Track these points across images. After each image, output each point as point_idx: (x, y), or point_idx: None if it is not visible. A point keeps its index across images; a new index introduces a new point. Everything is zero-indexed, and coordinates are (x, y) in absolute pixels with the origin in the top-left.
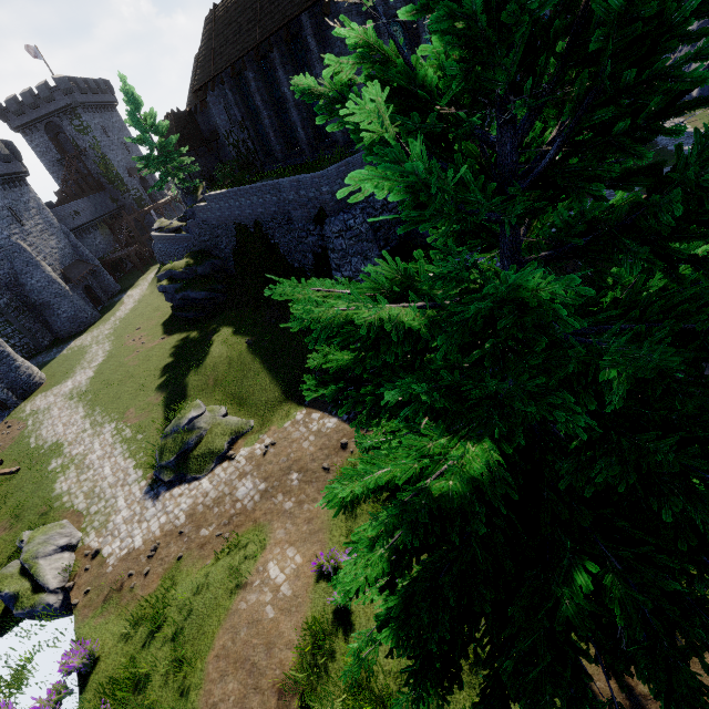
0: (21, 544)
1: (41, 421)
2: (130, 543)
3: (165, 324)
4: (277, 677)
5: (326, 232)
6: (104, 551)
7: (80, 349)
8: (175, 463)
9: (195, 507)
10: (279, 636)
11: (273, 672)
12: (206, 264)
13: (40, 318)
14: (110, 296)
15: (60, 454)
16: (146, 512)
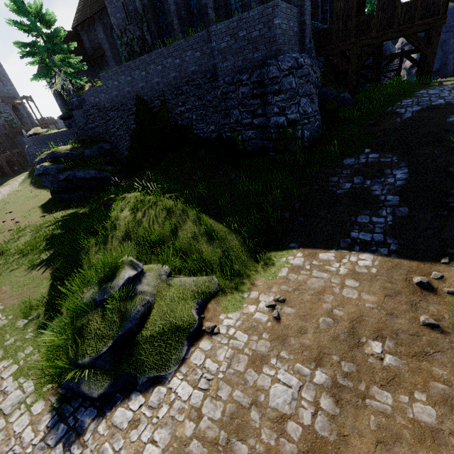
0: None
1: None
2: None
3: (44, 205)
4: None
5: (270, 72)
6: None
7: None
8: (110, 357)
9: (183, 451)
10: None
11: None
12: (94, 147)
13: None
14: None
15: None
16: None
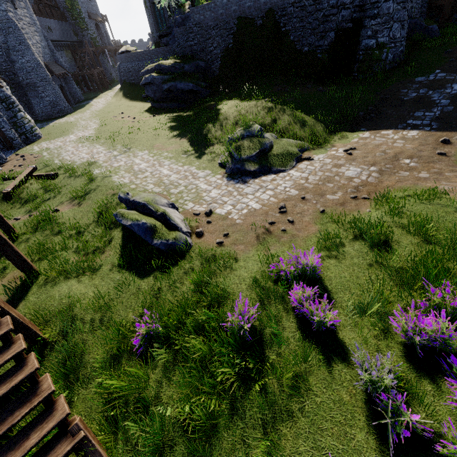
0: (127, 195)
1: (58, 153)
2: (245, 206)
3: (148, 111)
4: None
5: None
6: (218, 211)
7: (67, 123)
8: (256, 158)
9: (301, 185)
10: None
11: None
12: (192, 64)
13: (23, 98)
14: (76, 102)
15: (99, 166)
16: (243, 190)
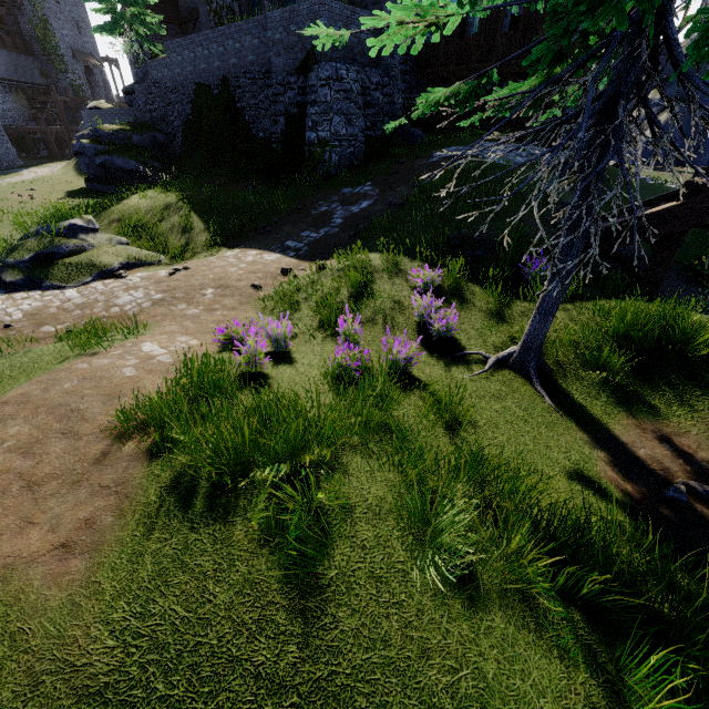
0: None
1: None
2: None
3: (71, 191)
4: (115, 423)
5: (311, 79)
6: None
7: None
8: (30, 265)
9: (43, 309)
10: (136, 389)
11: (108, 418)
12: (146, 135)
13: None
14: (4, 167)
15: None
16: None
